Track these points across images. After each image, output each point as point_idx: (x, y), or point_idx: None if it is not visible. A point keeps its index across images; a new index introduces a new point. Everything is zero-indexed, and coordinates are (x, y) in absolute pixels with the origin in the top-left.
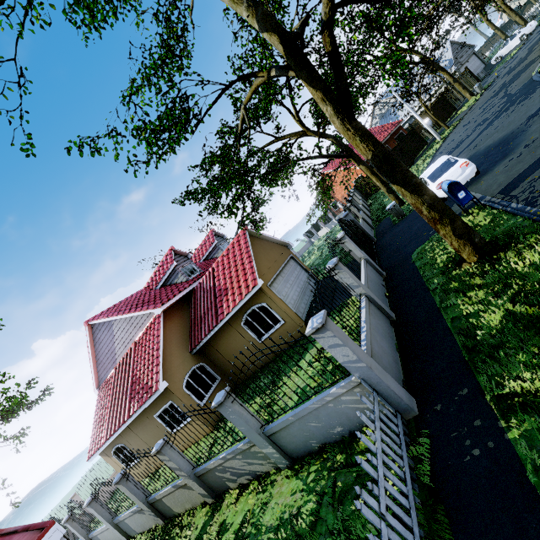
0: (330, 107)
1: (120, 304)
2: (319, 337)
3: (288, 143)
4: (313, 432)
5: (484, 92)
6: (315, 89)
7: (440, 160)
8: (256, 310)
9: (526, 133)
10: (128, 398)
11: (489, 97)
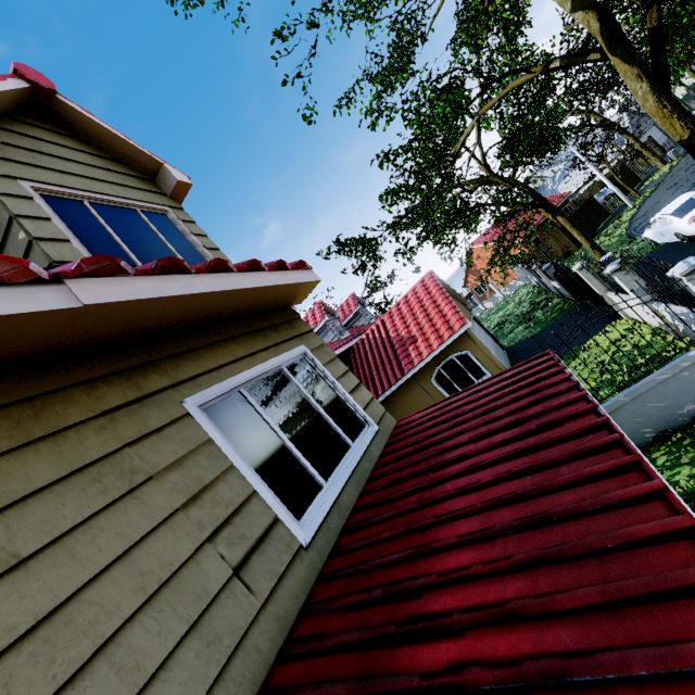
0: (646, 84)
1: None
2: (694, 279)
3: (468, 190)
4: (650, 416)
5: (682, 158)
6: (631, 66)
7: (683, 197)
8: (455, 360)
9: None
10: None
11: None
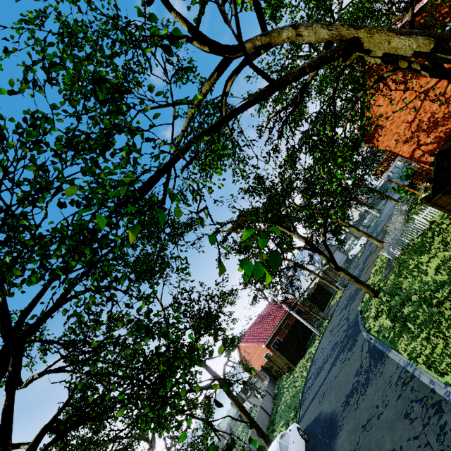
0: None
1: None
2: None
3: None
4: None
5: (344, 290)
6: None
7: (273, 449)
8: None
9: (339, 439)
10: None
11: (344, 304)
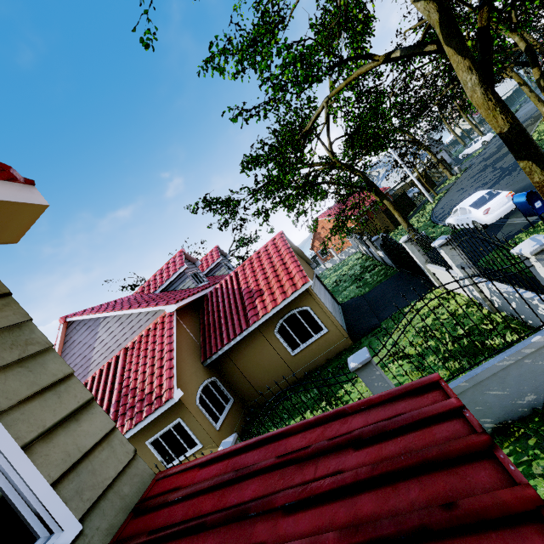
0: (475, 76)
1: (109, 303)
2: None
3: (317, 170)
4: (490, 405)
5: (463, 173)
6: (464, 58)
7: (478, 194)
8: (296, 314)
9: None
10: (112, 417)
11: (475, 173)
